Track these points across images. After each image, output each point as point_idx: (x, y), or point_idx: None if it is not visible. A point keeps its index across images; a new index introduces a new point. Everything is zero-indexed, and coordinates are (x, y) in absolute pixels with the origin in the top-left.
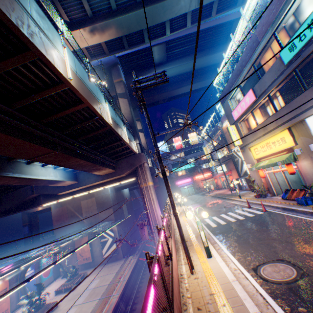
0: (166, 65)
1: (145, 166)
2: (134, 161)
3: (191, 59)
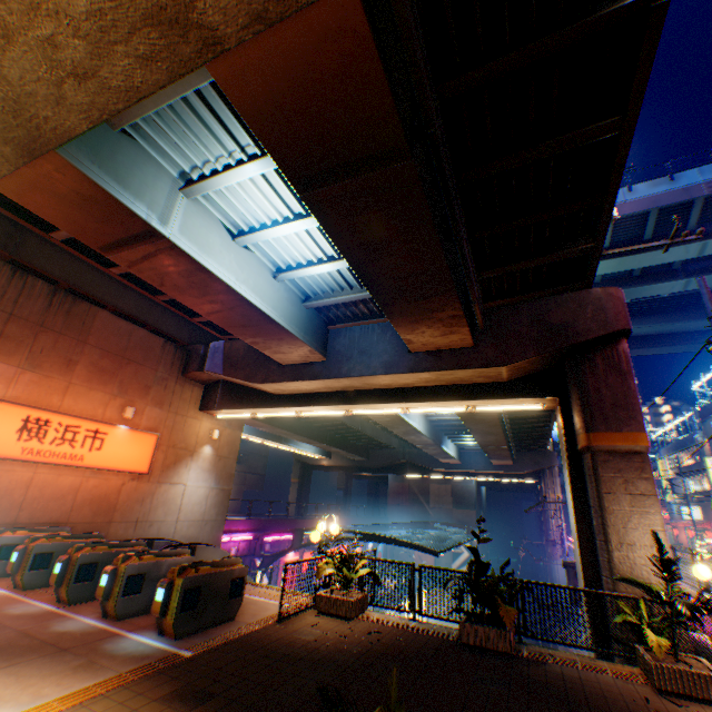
0: None
1: (555, 469)
2: (541, 459)
3: (658, 321)
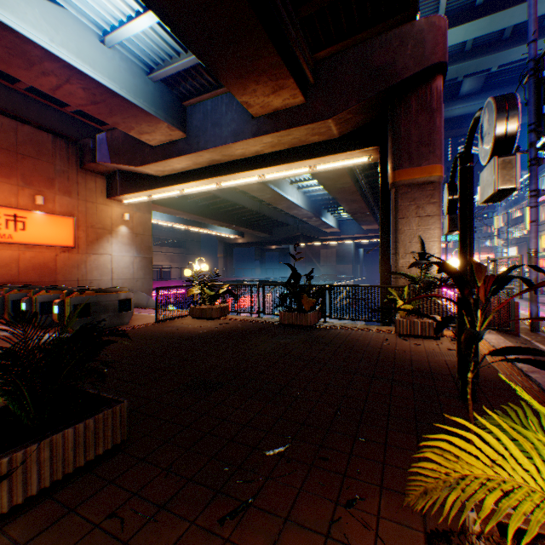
0: (476, 97)
1: None
2: None
3: (521, 91)
